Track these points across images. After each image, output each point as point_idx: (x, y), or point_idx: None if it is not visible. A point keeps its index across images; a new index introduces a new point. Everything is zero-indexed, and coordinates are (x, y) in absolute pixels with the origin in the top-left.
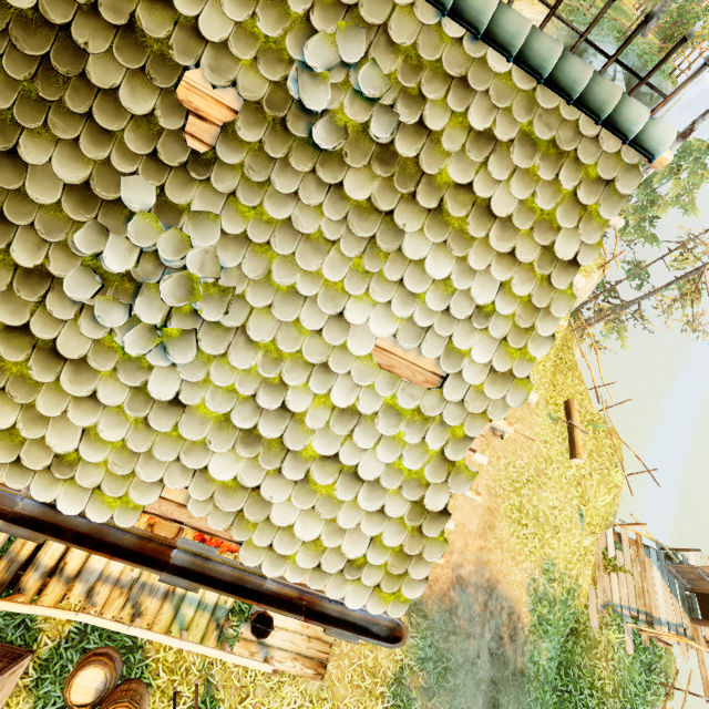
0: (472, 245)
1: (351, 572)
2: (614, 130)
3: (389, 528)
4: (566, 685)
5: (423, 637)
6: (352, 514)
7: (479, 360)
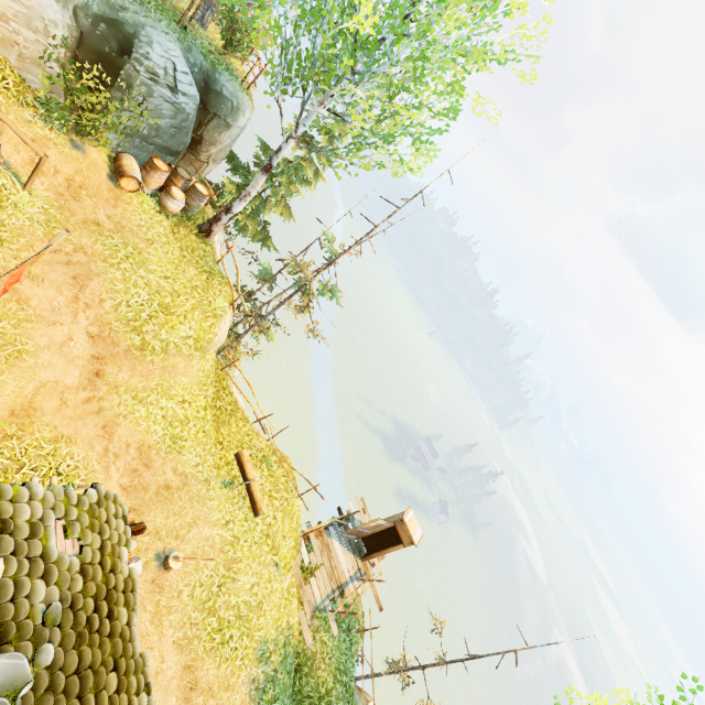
0: None
1: None
2: None
3: None
4: None
5: None
6: None
7: None
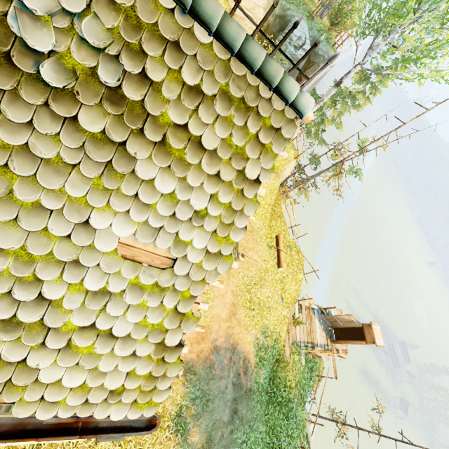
0: (189, 169)
1: (113, 398)
2: (280, 95)
3: (140, 364)
4: (273, 389)
5: (194, 386)
6: (111, 361)
7: (198, 247)
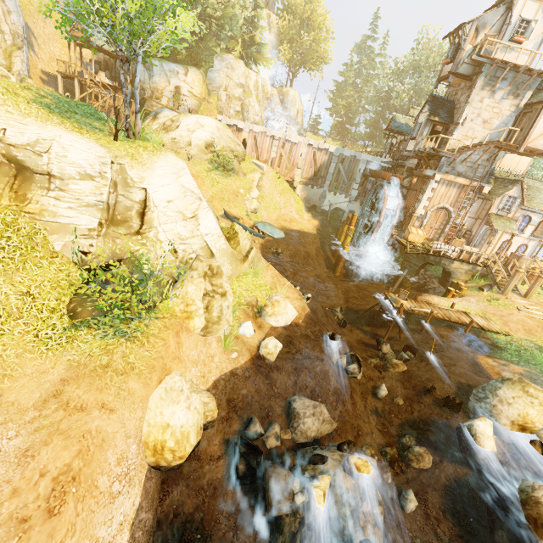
0: None
1: None
2: None
3: None
4: None
5: None
6: None
7: None
